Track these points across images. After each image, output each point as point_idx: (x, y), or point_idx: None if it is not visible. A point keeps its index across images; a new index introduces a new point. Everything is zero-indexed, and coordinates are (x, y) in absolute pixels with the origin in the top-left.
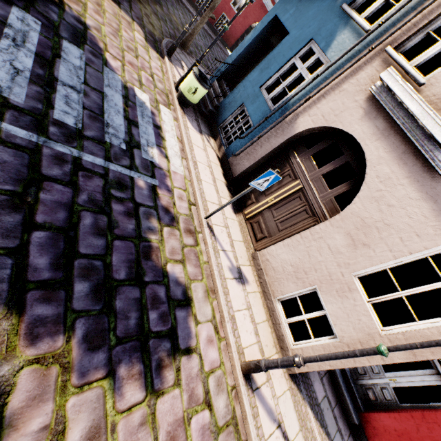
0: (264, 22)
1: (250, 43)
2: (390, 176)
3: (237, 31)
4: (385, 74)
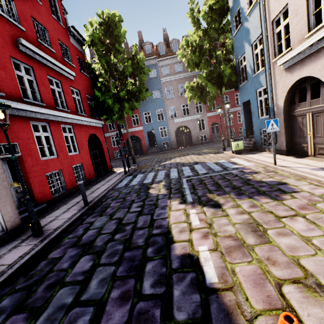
0: (241, 108)
1: (244, 117)
2: (322, 65)
3: None
4: (278, 64)
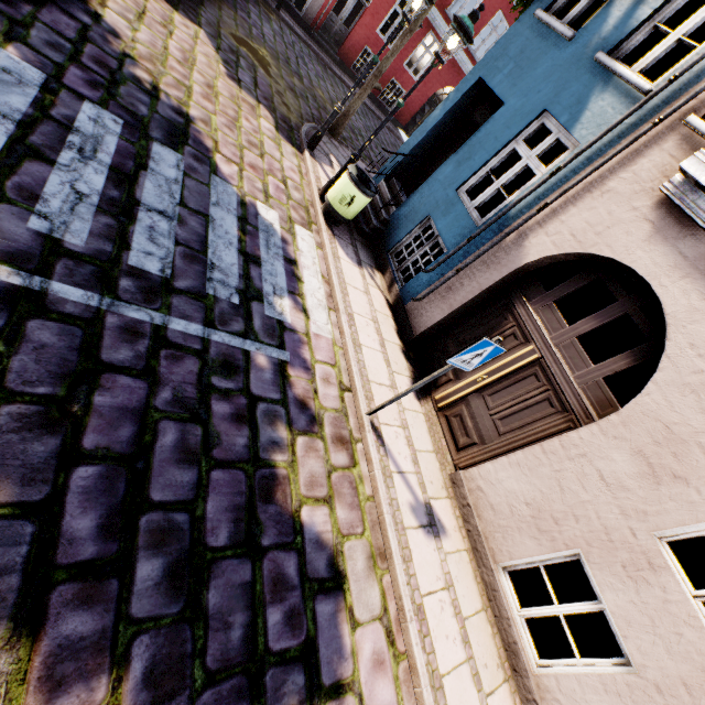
0: (460, 89)
1: (438, 122)
2: None
3: (414, 102)
4: (691, 163)
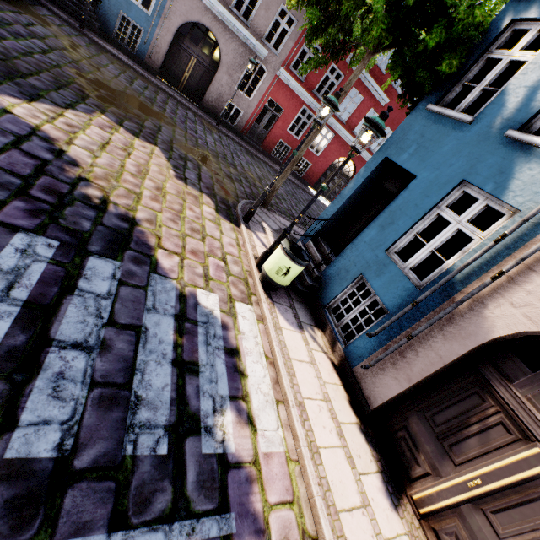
0: (369, 167)
1: (353, 192)
2: None
3: (318, 169)
4: None
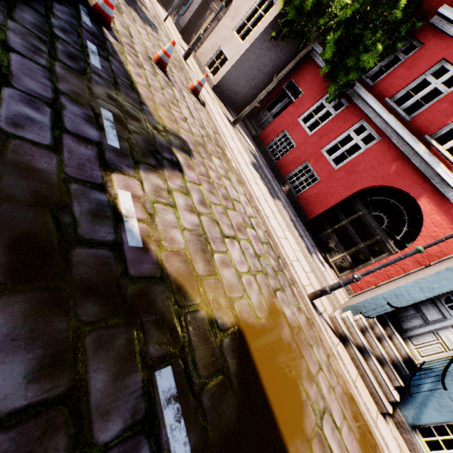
0: None
1: None
2: None
3: None
4: None
